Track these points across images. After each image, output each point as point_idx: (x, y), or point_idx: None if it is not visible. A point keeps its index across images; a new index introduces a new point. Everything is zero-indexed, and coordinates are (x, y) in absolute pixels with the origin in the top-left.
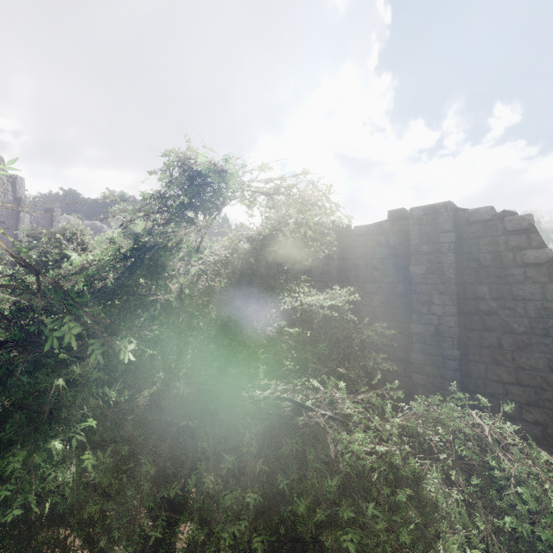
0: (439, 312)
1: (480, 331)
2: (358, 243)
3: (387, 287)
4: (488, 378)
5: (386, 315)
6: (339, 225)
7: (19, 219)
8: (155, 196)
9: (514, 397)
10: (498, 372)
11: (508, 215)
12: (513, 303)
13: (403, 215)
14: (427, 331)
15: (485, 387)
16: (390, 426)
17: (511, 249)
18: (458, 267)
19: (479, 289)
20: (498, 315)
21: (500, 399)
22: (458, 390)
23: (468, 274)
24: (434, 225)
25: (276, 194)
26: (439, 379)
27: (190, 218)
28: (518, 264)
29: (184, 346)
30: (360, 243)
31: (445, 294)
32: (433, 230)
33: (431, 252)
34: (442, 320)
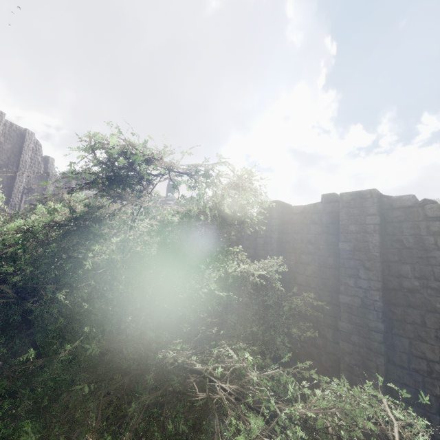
0: (365, 286)
1: (404, 307)
2: (295, 220)
3: (319, 259)
4: (412, 353)
5: (318, 284)
6: (280, 204)
7: (46, 188)
8: (80, 172)
9: (439, 375)
10: (422, 349)
11: (428, 203)
12: (435, 284)
13: (335, 199)
14: (353, 302)
15: (409, 362)
16: (289, 409)
17: (432, 233)
18: (383, 246)
19: (403, 267)
20: (421, 294)
21: (425, 376)
22: (383, 361)
23: (392, 253)
24: (360, 209)
25: (197, 175)
26: (364, 349)
27: (118, 192)
28: (439, 248)
29: (121, 302)
30: (297, 220)
31: (370, 270)
32: (360, 212)
33: (358, 232)
34: (368, 294)
